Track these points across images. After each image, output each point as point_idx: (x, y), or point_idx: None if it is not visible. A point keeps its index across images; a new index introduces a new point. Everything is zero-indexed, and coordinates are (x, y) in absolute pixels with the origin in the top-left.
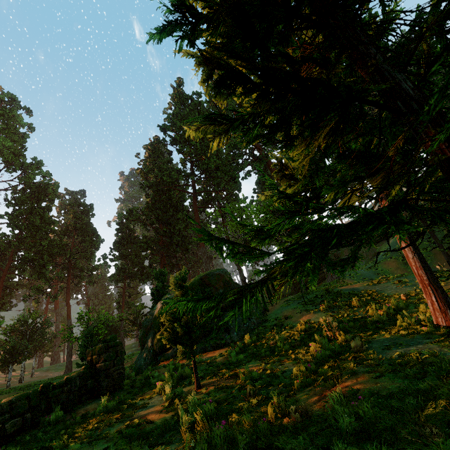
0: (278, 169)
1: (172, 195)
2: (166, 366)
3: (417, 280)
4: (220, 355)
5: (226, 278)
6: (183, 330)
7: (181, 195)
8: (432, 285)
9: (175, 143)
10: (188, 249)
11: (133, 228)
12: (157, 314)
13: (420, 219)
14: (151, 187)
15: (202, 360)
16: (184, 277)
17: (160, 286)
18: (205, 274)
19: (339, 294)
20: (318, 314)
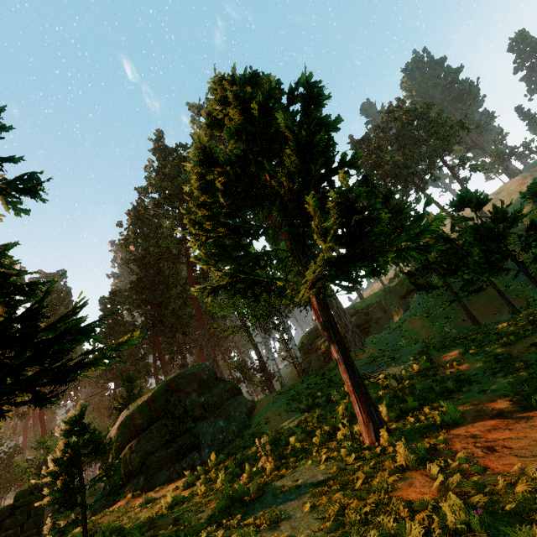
0: (205, 259)
1: (162, 268)
2: (114, 511)
3: (409, 356)
4: (174, 489)
5: (202, 377)
6: (62, 493)
7: (173, 266)
8: (356, 392)
9: (159, 206)
10: (186, 331)
11: (121, 312)
12: (113, 438)
13: (433, 270)
14: (136, 261)
15: (152, 499)
16: (76, 417)
17: (125, 396)
18: (172, 377)
19: (330, 382)
20: (295, 416)
